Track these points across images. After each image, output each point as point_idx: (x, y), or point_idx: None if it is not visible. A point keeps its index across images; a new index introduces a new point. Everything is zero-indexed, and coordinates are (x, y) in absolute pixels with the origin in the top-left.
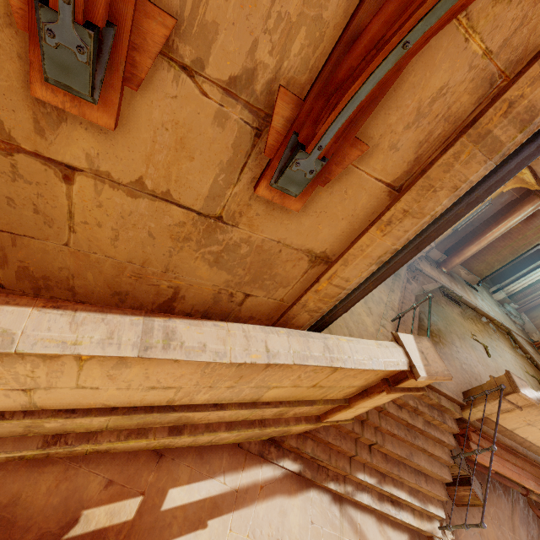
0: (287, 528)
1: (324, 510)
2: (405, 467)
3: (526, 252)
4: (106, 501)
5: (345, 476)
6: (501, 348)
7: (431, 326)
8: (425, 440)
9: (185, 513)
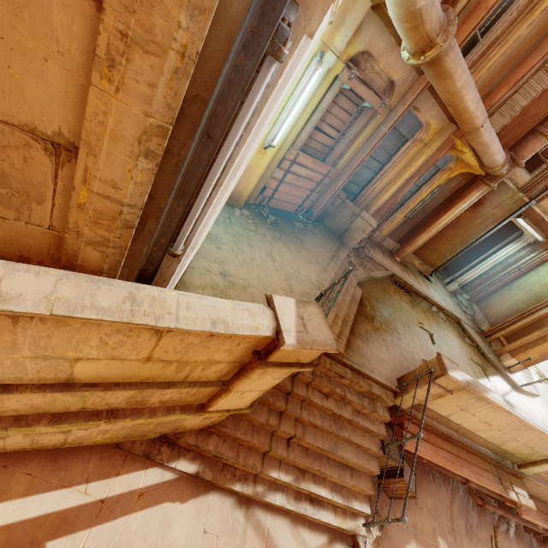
0: (168, 541)
1: (224, 516)
2: (328, 461)
3: (475, 241)
4: None
5: (257, 475)
6: (448, 337)
7: (374, 312)
8: (353, 431)
9: (8, 535)
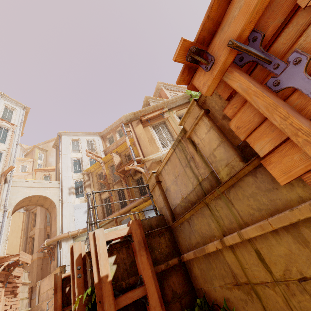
0: None
1: None
2: None
3: None
4: None
5: None
6: None
7: None
8: None
9: None
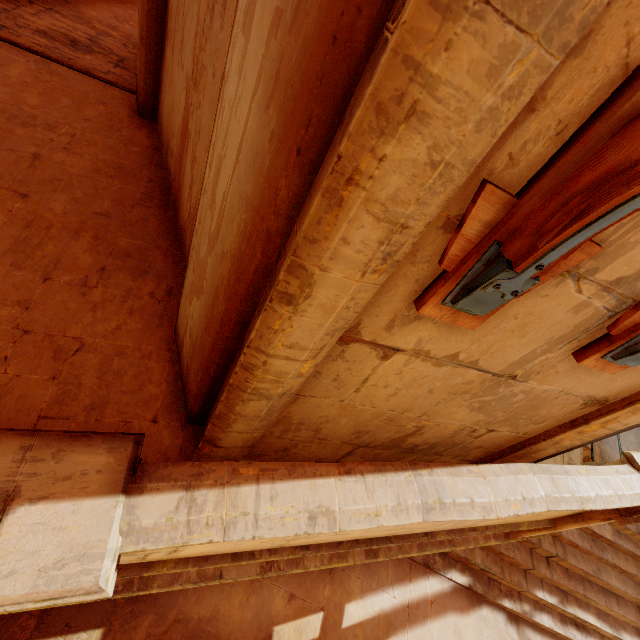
0: None
1: (500, 632)
2: (591, 585)
3: None
4: (292, 617)
5: (519, 592)
6: None
7: None
8: (615, 554)
9: (363, 631)
